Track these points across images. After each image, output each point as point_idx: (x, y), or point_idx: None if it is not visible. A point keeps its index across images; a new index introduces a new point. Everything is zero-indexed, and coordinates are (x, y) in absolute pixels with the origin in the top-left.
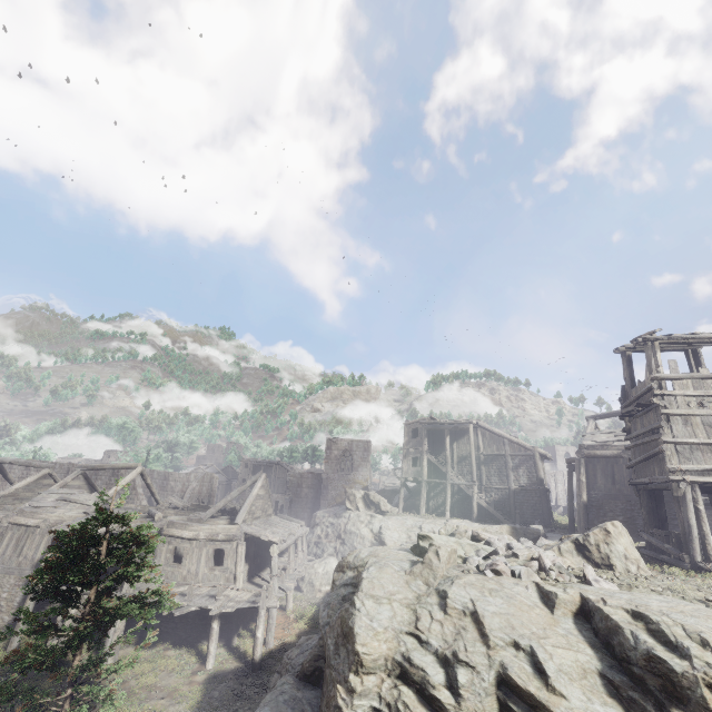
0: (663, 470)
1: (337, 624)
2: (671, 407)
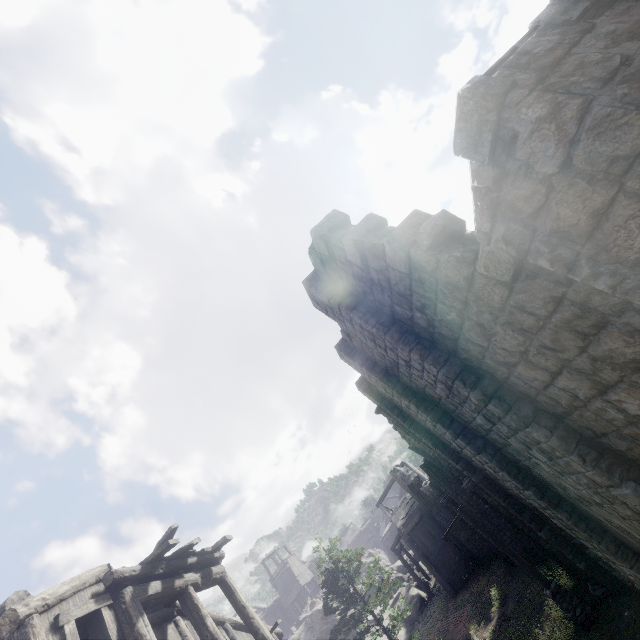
0: (298, 587)
1: (322, 623)
2: (291, 567)
